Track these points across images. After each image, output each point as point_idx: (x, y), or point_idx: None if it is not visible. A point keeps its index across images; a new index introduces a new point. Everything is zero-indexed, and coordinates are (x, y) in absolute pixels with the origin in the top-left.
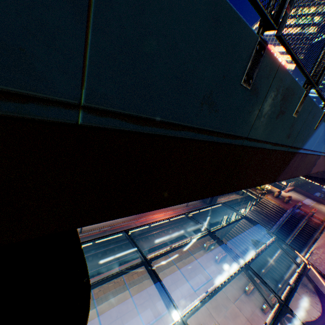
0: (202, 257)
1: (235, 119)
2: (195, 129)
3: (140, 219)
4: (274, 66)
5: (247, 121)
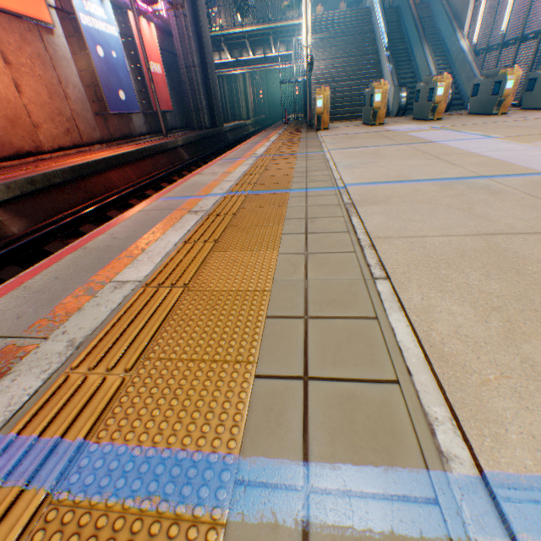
0: (344, 132)
1: None
2: None
3: None
4: None
5: None
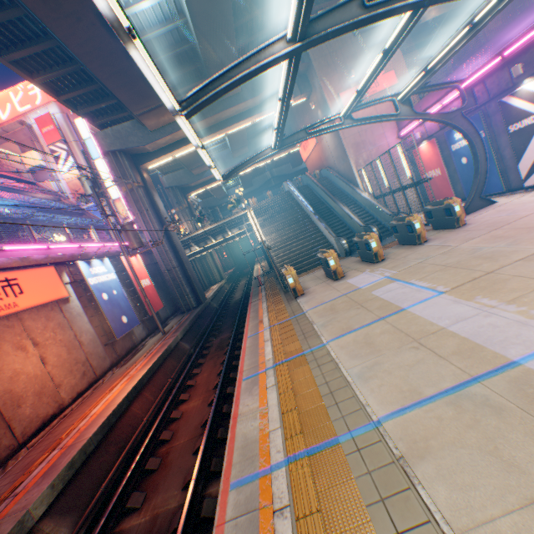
0: (319, 296)
1: None
2: None
3: (26, 478)
4: None
5: None
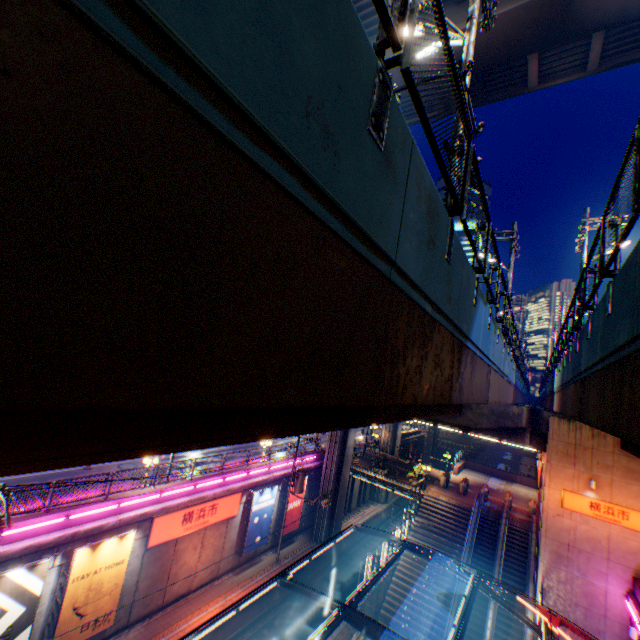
0: None
1: (371, 202)
2: (299, 174)
3: None
4: (407, 138)
5: (388, 221)
